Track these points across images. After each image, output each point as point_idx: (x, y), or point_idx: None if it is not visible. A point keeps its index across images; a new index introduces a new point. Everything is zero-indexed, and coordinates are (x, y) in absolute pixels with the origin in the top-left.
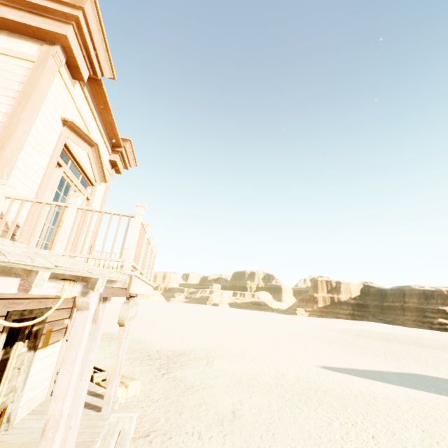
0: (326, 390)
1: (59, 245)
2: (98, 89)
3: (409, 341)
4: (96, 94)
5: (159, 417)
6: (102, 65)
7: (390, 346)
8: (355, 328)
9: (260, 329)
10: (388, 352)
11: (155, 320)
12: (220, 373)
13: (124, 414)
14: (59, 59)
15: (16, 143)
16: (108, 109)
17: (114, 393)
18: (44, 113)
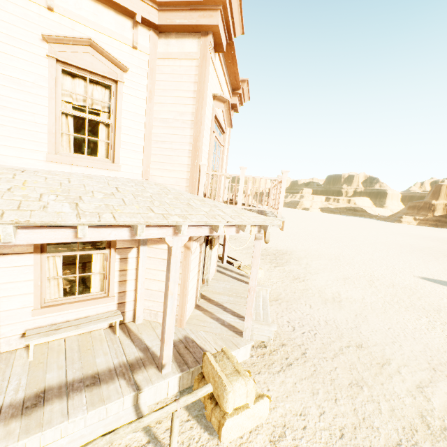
0: (421, 297)
1: (239, 202)
2: (229, 48)
3: None
4: (227, 52)
5: (280, 292)
6: (235, 28)
7: None
8: None
9: (355, 236)
10: None
11: None
12: (319, 271)
13: (262, 287)
14: (211, 46)
15: (202, 134)
16: (235, 62)
17: None
18: (207, 100)
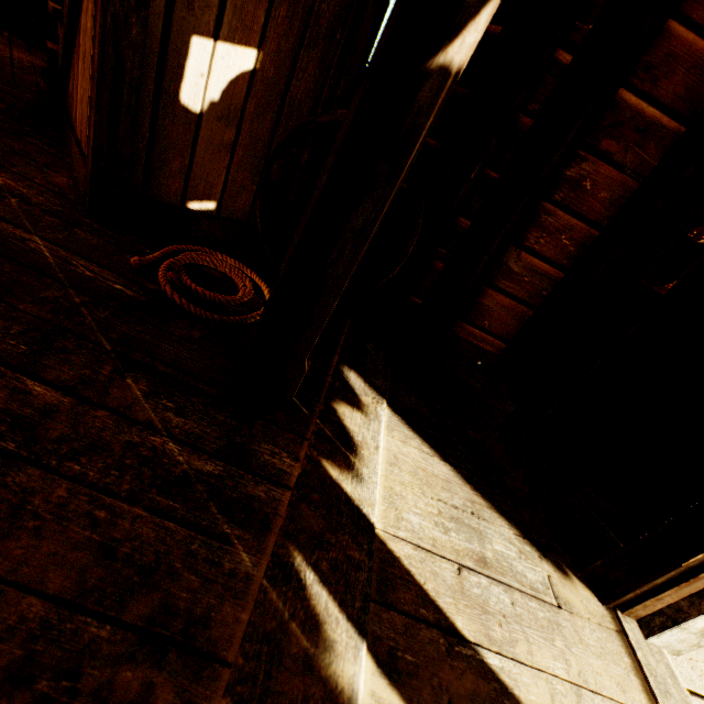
0: None
1: None
2: None
3: None
4: None
5: None
6: None
7: None
8: None
9: None
10: None
11: None
12: None
13: None
14: None
15: None
16: None
17: None
18: None
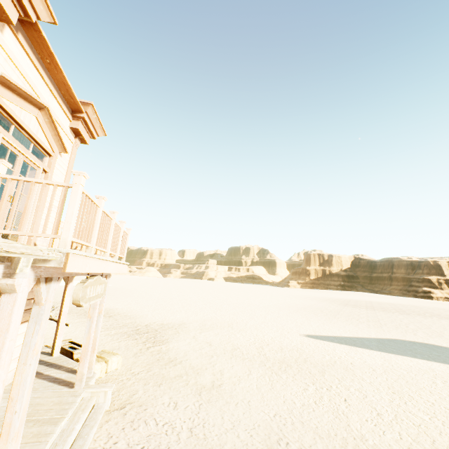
0: (307, 358)
1: None
2: (37, 37)
3: (393, 309)
4: (37, 43)
5: (137, 389)
6: (34, 3)
7: (375, 314)
8: (344, 298)
9: (252, 301)
10: (372, 320)
11: (149, 296)
12: (206, 345)
13: (98, 389)
14: None
15: None
16: (56, 64)
17: (90, 369)
18: None
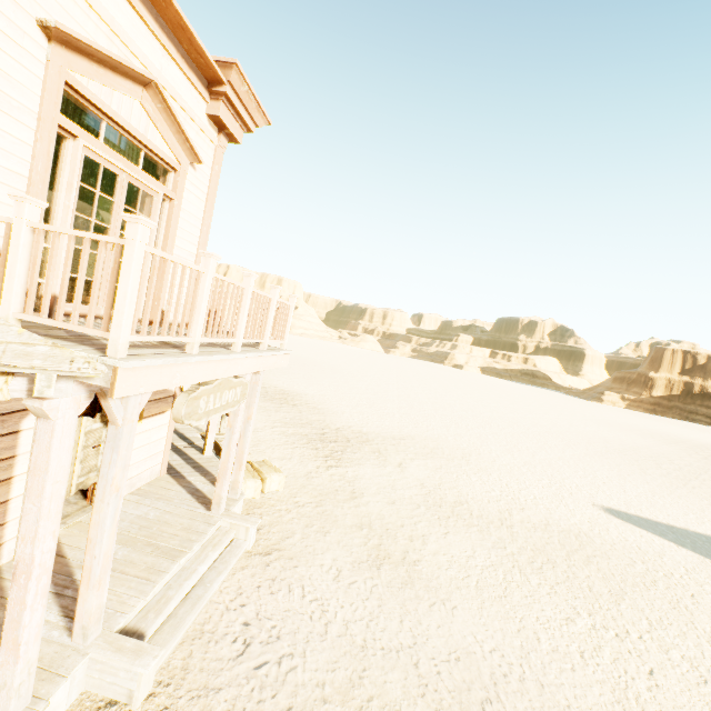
0: (593, 556)
1: (7, 300)
2: None
3: None
4: None
5: (294, 531)
6: None
7: None
8: None
9: (519, 419)
10: None
11: (355, 381)
12: (415, 483)
13: (238, 522)
14: None
15: None
16: None
17: (235, 490)
18: None
